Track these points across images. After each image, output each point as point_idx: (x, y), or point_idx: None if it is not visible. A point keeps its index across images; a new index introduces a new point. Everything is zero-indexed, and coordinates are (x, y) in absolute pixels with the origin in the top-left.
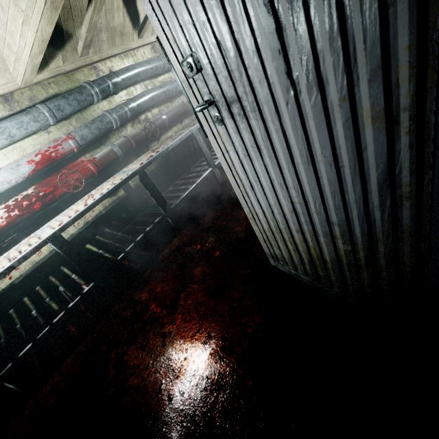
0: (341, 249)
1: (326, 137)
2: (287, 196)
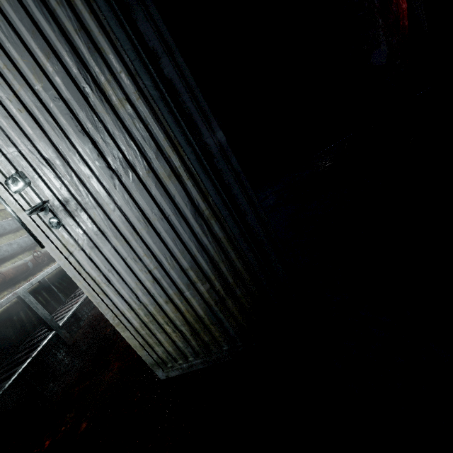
0: (204, 292)
1: (150, 199)
2: (144, 267)
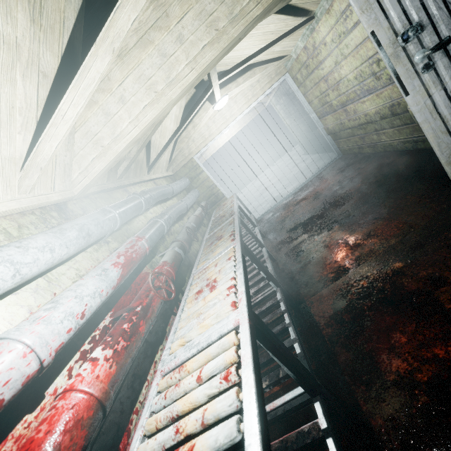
0: None
1: None
2: None
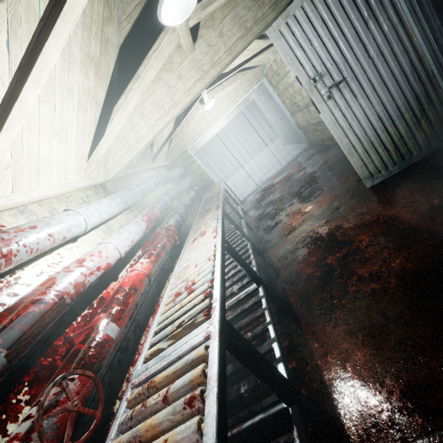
0: (408, 119)
1: (387, 69)
2: (374, 112)
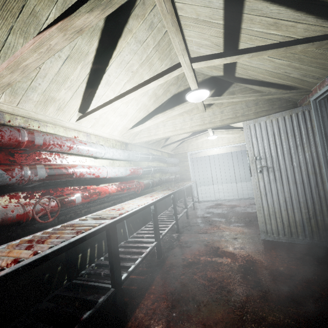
0: (303, 212)
1: (300, 177)
2: (283, 195)
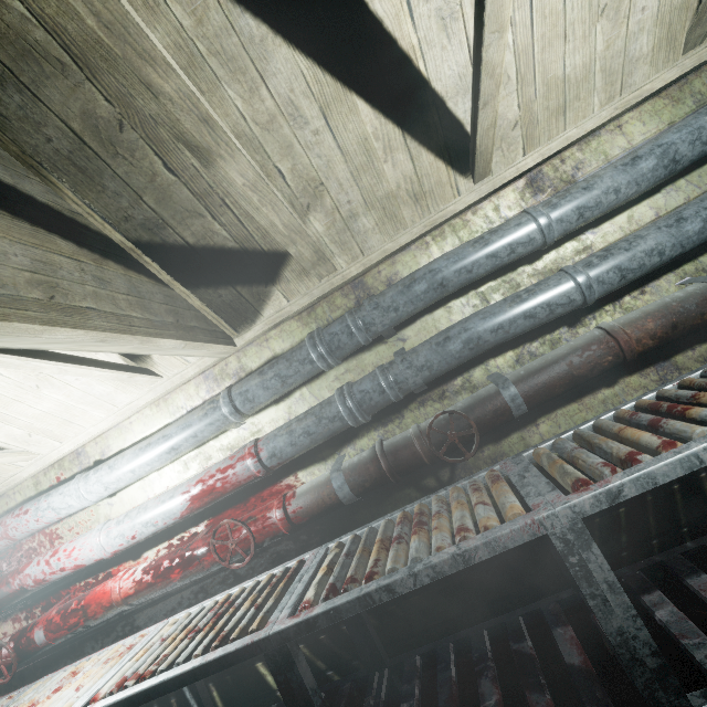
0: None
1: None
2: None
